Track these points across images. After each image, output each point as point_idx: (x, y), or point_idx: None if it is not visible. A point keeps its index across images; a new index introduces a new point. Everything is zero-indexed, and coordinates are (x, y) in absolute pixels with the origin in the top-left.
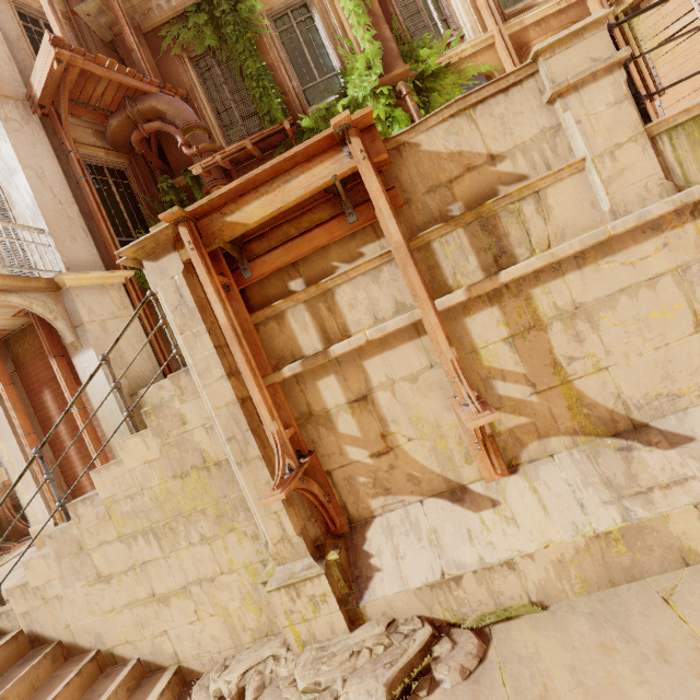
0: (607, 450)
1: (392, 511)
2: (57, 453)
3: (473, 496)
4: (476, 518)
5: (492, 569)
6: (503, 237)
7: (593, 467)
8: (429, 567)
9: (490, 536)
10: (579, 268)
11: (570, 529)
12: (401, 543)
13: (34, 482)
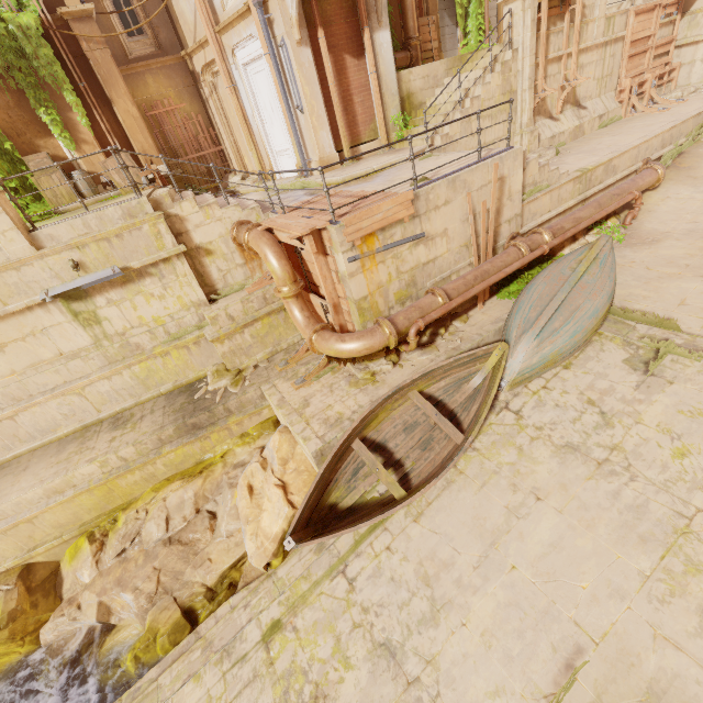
0: (575, 110)
1: (538, 122)
2: (328, 108)
3: (554, 118)
4: (556, 123)
5: (561, 134)
6: (579, 35)
7: (574, 113)
8: (550, 133)
9: (559, 127)
10: (586, 53)
11: (572, 125)
12: (543, 129)
13: (328, 123)
